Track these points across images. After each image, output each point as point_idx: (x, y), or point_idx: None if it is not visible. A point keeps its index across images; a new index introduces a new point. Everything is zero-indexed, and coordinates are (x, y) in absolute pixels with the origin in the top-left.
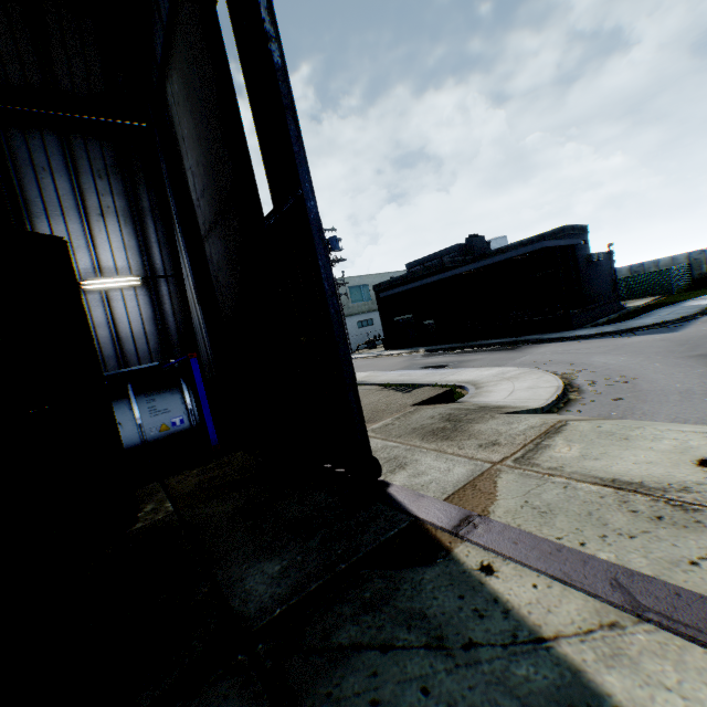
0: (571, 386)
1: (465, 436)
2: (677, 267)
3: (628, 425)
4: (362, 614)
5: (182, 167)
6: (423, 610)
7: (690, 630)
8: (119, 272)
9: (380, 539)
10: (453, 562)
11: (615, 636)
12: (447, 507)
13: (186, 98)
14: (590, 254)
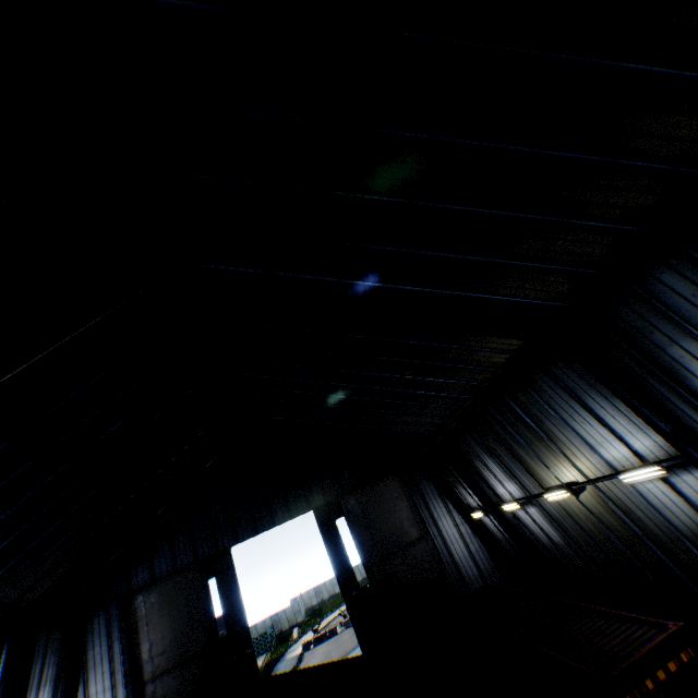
0: None
1: None
2: (270, 627)
3: None
4: None
5: (136, 637)
6: None
7: None
8: None
9: None
10: None
11: None
12: None
13: (165, 605)
14: None
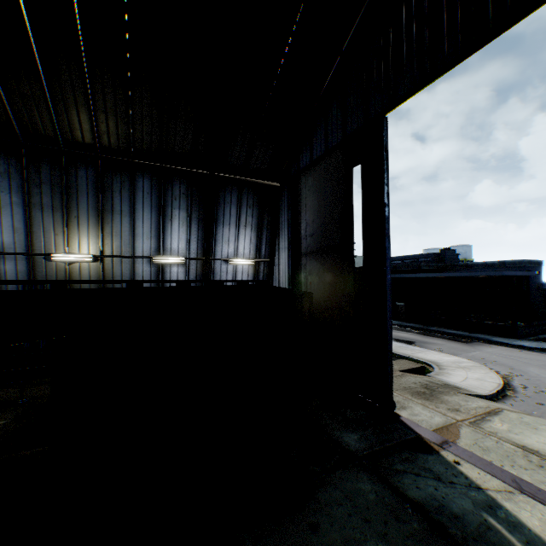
0: (508, 385)
1: (438, 401)
2: None
3: (538, 422)
4: (403, 462)
5: (299, 215)
6: (430, 468)
7: (539, 499)
8: (244, 255)
9: (402, 438)
10: (440, 456)
11: (509, 494)
12: (434, 434)
13: (316, 191)
14: (541, 283)
